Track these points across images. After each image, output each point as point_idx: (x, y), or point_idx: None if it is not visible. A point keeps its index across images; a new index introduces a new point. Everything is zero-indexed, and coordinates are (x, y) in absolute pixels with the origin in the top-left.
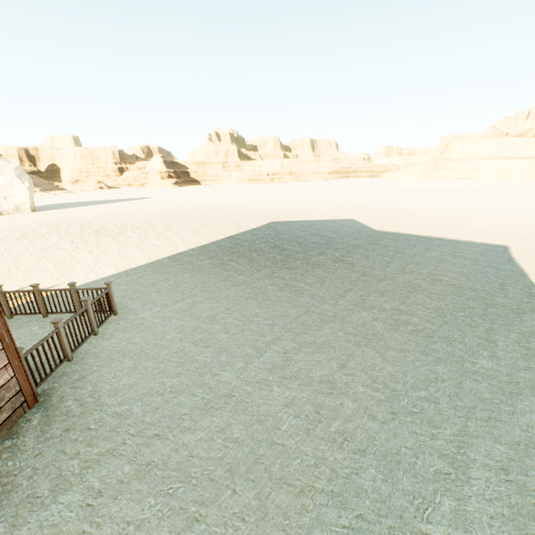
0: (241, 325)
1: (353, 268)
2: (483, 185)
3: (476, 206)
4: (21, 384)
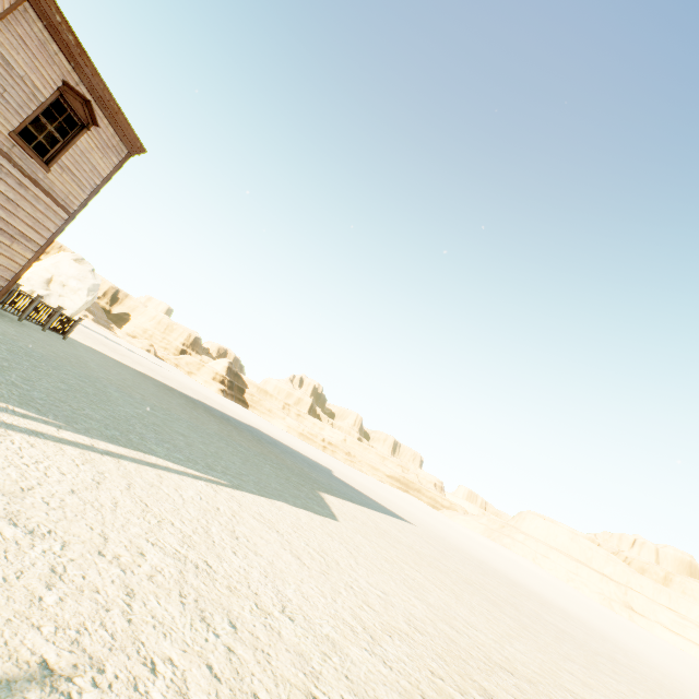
0: (131, 380)
1: (258, 441)
2: (538, 571)
3: (474, 546)
4: (0, 294)
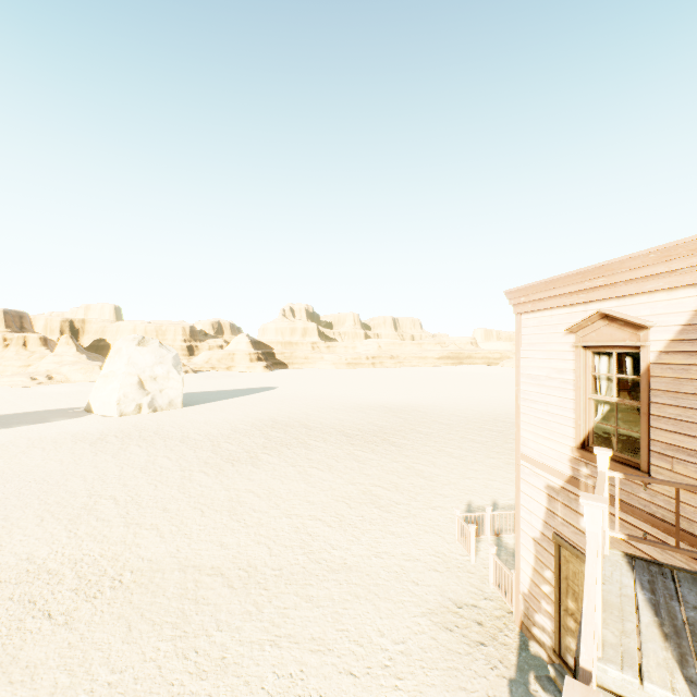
0: None
1: None
2: None
3: None
4: None
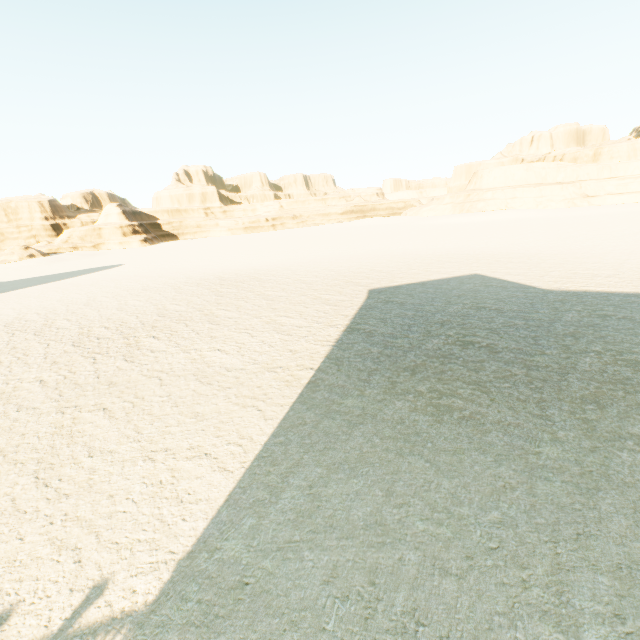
0: None
1: None
2: (532, 215)
3: (586, 242)
4: None
